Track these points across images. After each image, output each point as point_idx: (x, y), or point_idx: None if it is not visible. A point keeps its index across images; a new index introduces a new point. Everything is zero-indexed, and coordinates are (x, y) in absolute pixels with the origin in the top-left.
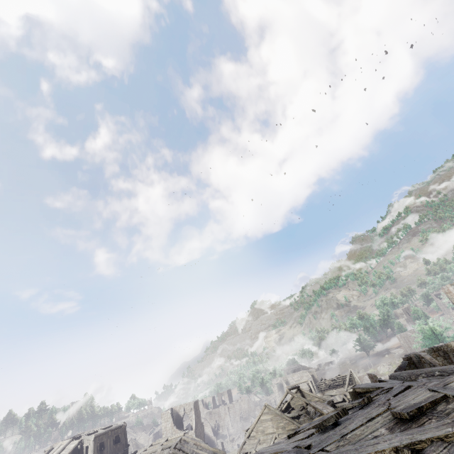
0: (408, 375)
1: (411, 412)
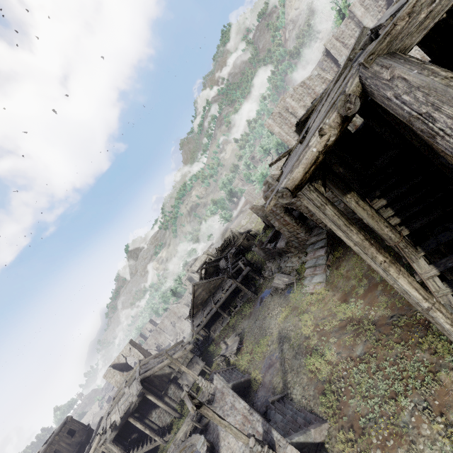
0: None
1: None
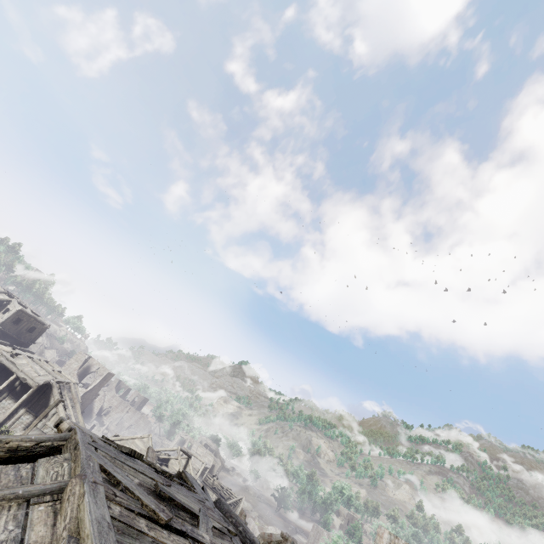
0: (227, 510)
1: (163, 493)
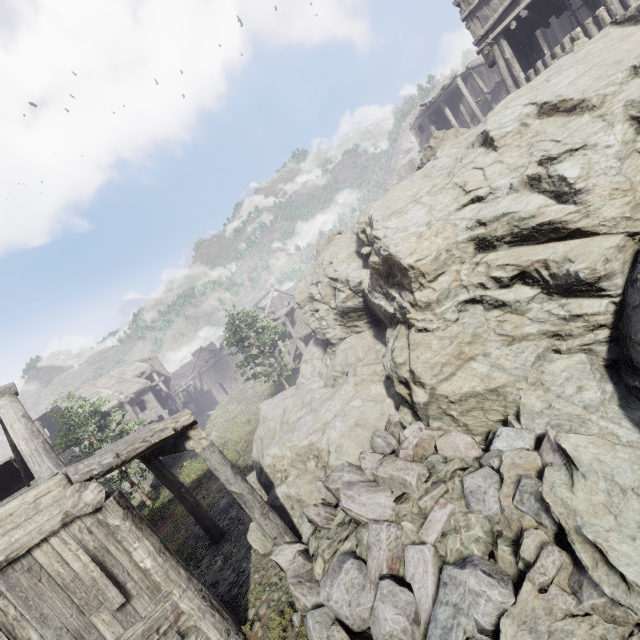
0: None
1: None
